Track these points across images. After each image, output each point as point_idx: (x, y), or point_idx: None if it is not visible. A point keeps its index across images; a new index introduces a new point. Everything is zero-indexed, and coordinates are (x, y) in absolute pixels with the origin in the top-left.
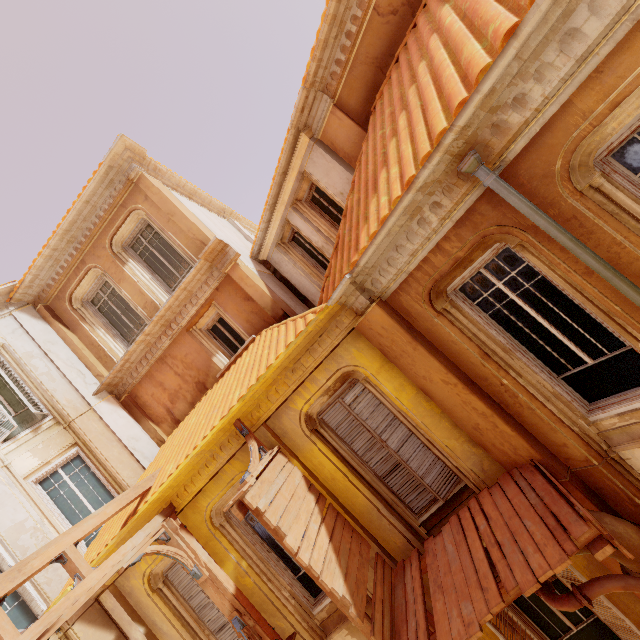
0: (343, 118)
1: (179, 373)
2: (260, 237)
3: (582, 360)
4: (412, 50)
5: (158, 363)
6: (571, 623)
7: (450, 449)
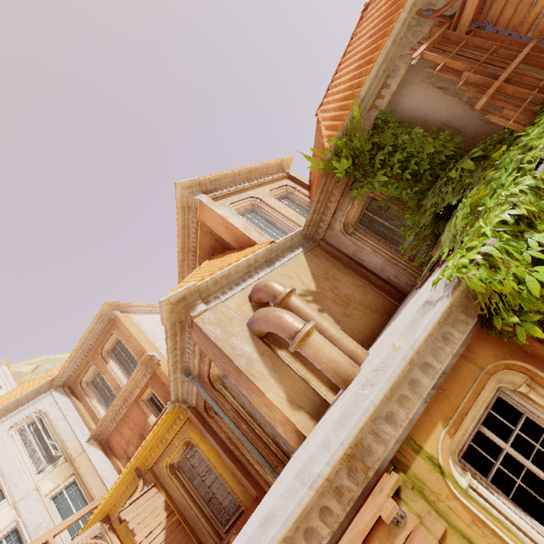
0: None
1: (131, 427)
2: None
3: None
4: None
5: (121, 421)
6: None
7: (231, 487)
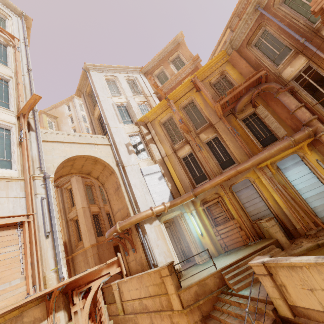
0: None
1: None
2: None
3: (277, 54)
4: None
5: (170, 90)
6: (264, 136)
7: None
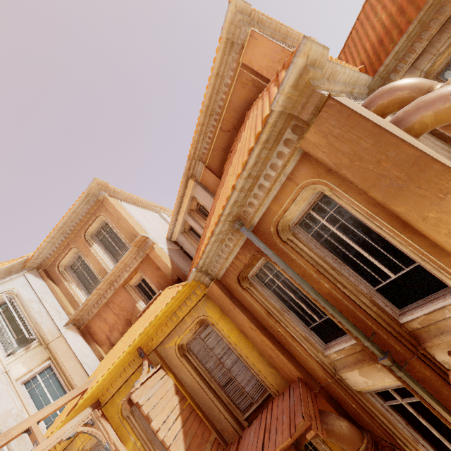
0: (210, 173)
1: (116, 313)
2: (171, 228)
3: (316, 319)
4: (233, 154)
5: (104, 306)
6: None
7: (258, 369)
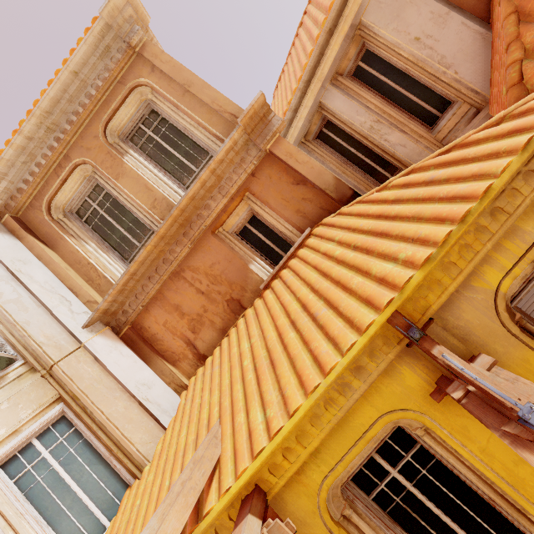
0: None
1: (202, 290)
2: (281, 133)
3: None
4: None
5: (172, 280)
6: None
7: None
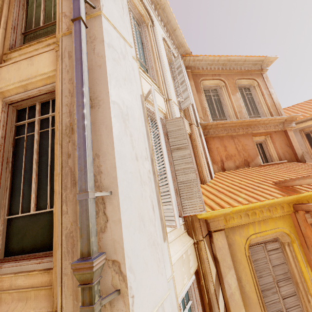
0: None
1: (238, 149)
2: None
3: None
4: None
5: (229, 137)
6: None
7: None
